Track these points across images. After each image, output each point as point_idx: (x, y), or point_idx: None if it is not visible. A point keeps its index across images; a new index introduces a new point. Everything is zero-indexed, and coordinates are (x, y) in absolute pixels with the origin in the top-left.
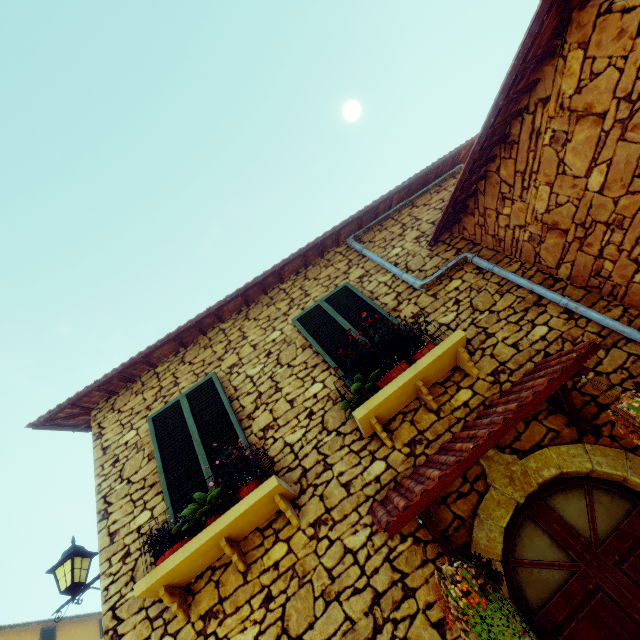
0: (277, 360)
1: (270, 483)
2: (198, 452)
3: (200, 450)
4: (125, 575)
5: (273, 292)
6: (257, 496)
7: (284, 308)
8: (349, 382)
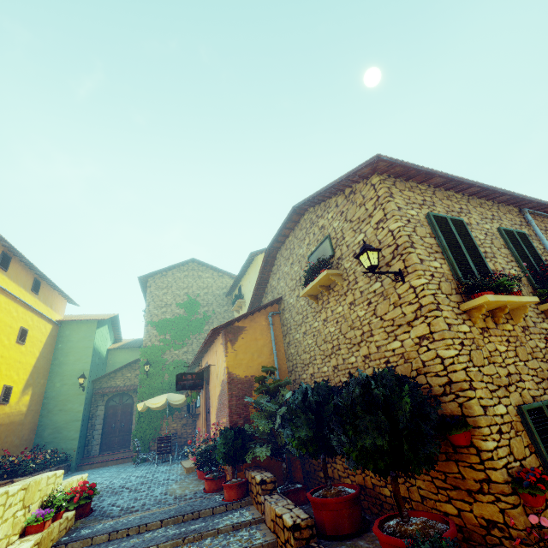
0: (491, 241)
1: (536, 299)
2: (466, 255)
3: (467, 255)
4: (435, 285)
5: (481, 200)
6: (532, 300)
7: (490, 216)
8: (534, 282)
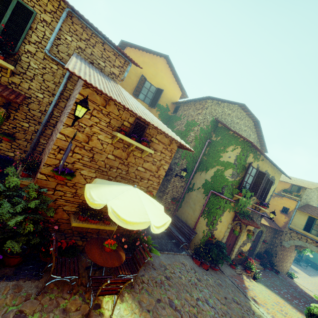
0: None
1: None
2: None
3: None
4: None
5: None
6: None
7: None
8: None
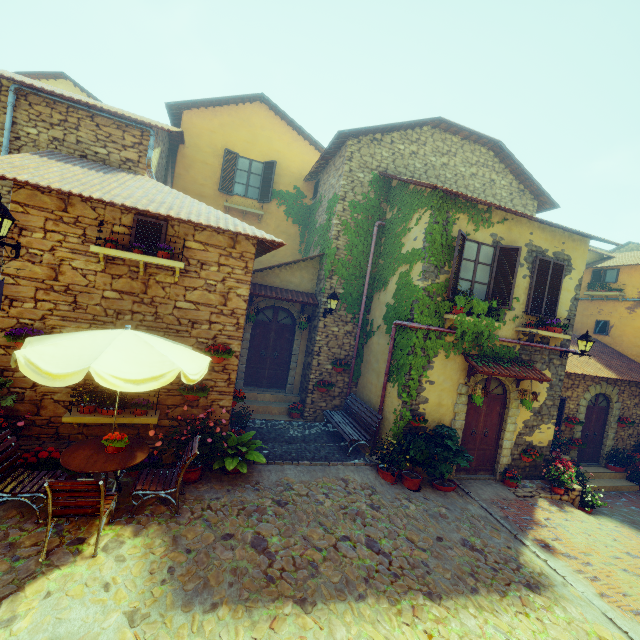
0: None
1: None
2: None
3: None
4: None
5: None
6: None
7: None
8: None
